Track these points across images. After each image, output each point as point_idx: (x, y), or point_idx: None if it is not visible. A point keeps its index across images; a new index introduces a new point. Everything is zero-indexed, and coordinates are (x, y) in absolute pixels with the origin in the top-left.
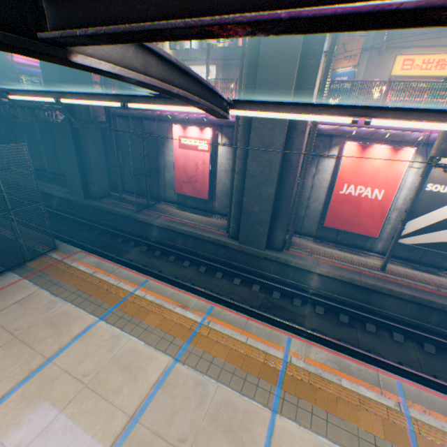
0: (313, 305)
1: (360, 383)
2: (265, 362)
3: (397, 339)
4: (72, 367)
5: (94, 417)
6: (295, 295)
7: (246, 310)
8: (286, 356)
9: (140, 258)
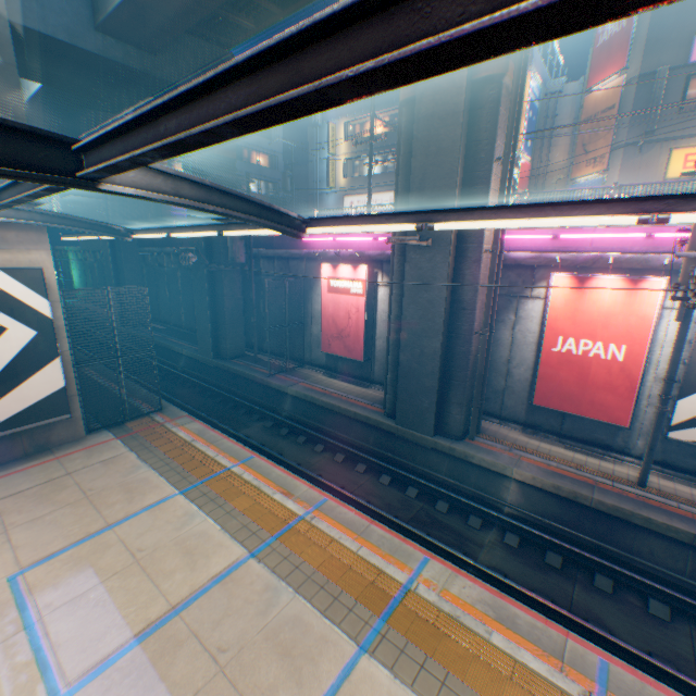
0: (503, 531)
1: (524, 646)
2: (375, 582)
3: (655, 611)
4: (131, 538)
5: (133, 596)
6: (472, 511)
7: (384, 519)
8: (411, 581)
9: (260, 435)
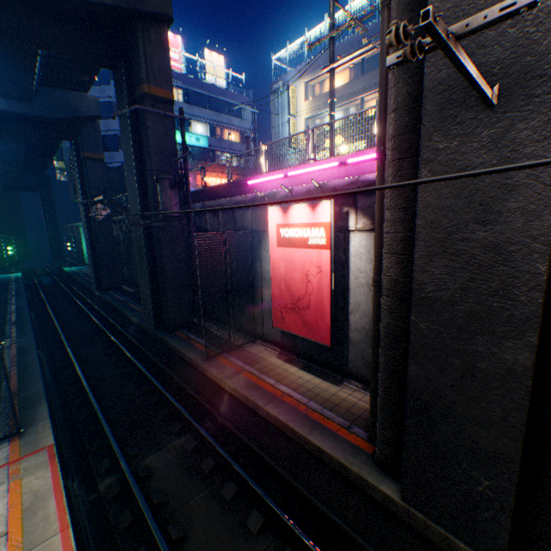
0: None
1: None
2: None
3: None
4: None
5: None
6: None
7: None
8: None
9: (168, 472)
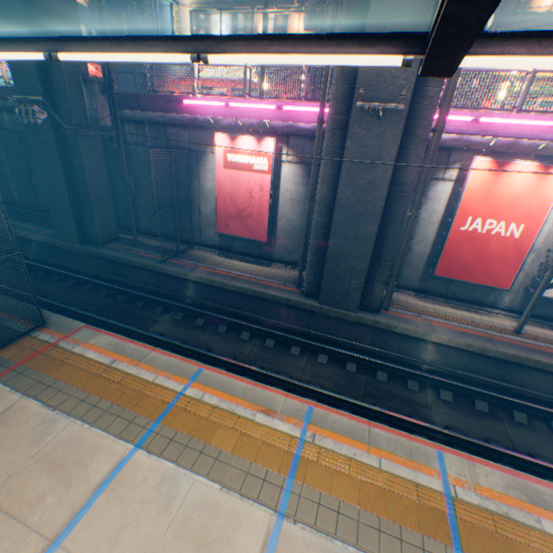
0: (435, 388)
1: None
2: (420, 501)
3: None
4: (101, 552)
5: None
6: (407, 375)
7: (348, 404)
8: (447, 486)
9: (174, 331)
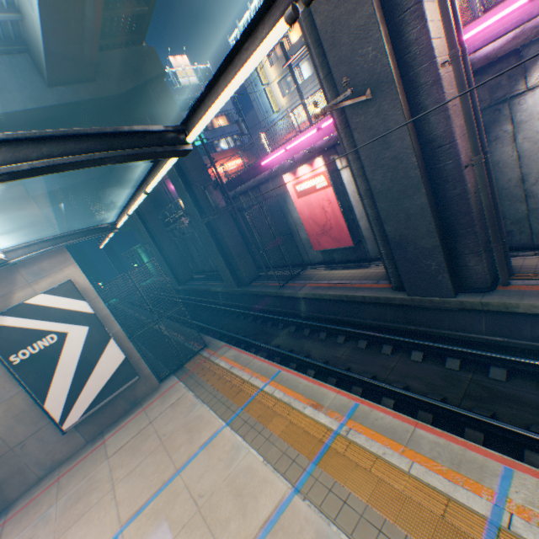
0: None
1: None
2: (445, 518)
3: None
4: (193, 482)
5: None
6: None
7: (431, 406)
8: (497, 513)
9: (287, 342)
